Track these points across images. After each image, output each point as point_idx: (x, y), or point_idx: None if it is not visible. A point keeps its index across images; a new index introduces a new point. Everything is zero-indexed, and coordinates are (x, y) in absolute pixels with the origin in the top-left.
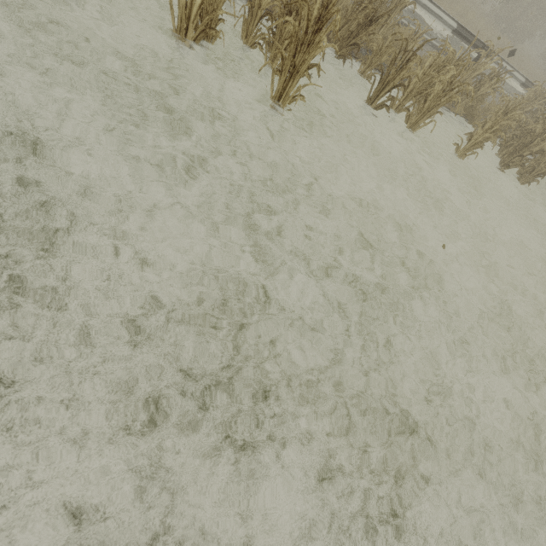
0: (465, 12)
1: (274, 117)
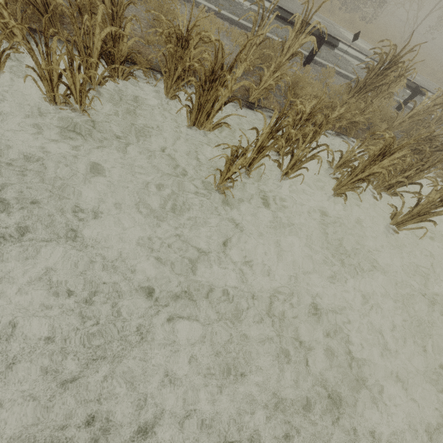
0: (434, 72)
1: (383, 231)
